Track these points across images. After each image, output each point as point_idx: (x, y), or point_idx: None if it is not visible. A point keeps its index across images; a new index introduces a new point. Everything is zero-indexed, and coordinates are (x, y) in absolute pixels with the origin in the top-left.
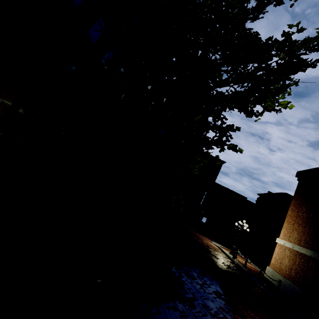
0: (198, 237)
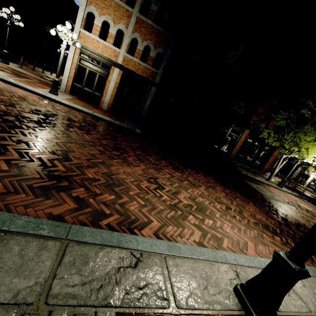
0: None
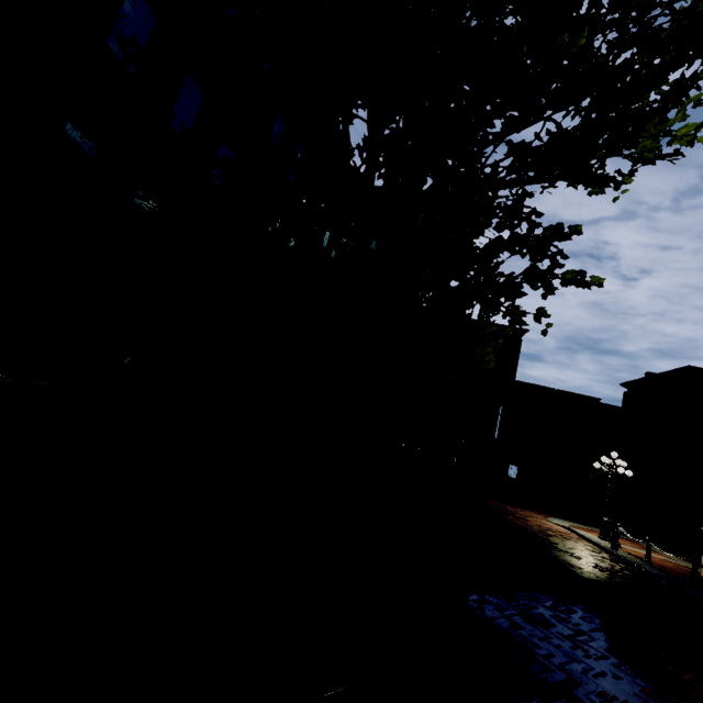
0: (513, 514)
